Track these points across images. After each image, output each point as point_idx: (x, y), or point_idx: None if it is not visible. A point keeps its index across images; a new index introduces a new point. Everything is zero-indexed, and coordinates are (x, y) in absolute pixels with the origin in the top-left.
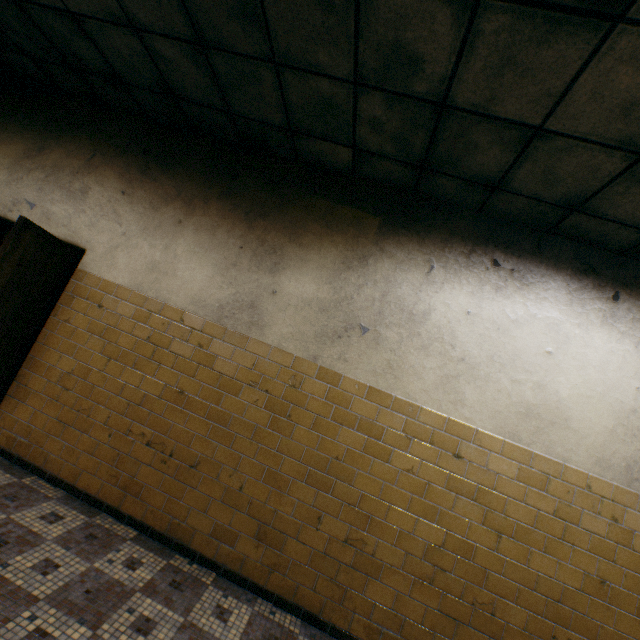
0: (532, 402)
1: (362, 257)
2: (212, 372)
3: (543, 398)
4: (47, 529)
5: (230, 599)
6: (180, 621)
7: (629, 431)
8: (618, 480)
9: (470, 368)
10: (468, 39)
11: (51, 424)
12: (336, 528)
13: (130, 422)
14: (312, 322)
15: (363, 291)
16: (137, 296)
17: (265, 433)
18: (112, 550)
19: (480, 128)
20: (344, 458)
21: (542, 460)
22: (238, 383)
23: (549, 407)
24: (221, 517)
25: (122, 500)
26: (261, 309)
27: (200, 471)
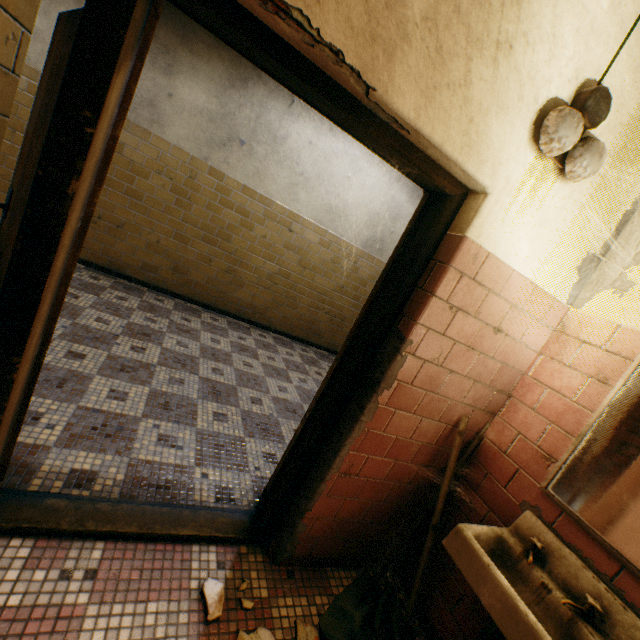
0: (334, 205)
1: (244, 79)
2: (123, 158)
3: (340, 203)
4: None
5: (161, 297)
6: (140, 300)
7: (373, 224)
8: (361, 246)
9: (306, 181)
10: None
11: None
12: (221, 265)
13: None
14: (204, 130)
15: (243, 111)
16: (25, 67)
17: (172, 209)
18: (77, 272)
19: None
20: (226, 228)
21: (331, 235)
22: (147, 170)
23: (341, 208)
24: (146, 259)
25: None
26: (160, 109)
27: (126, 230)
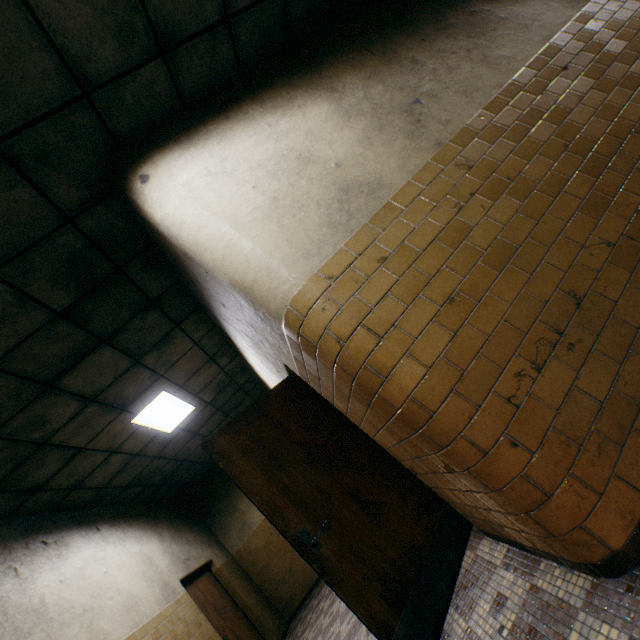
0: (125, 600)
1: None
2: None
3: (125, 594)
4: None
5: None
6: None
7: (151, 580)
8: (167, 602)
9: (93, 610)
10: (79, 413)
11: None
12: None
13: None
14: None
15: None
16: None
17: None
18: None
19: (56, 452)
20: None
21: (151, 622)
22: None
23: (130, 596)
24: None
25: None
26: None
27: None
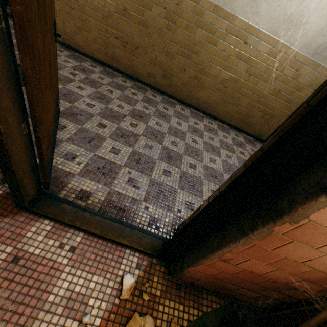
0: (292, 13)
1: None
2: None
3: (299, 10)
4: (94, 69)
5: (156, 94)
6: (143, 95)
7: None
8: (309, 54)
9: None
10: None
11: (73, 29)
12: (191, 74)
13: (106, 27)
14: None
15: None
16: None
17: (164, 32)
18: (116, 78)
19: None
20: (197, 45)
21: (281, 45)
22: (150, 3)
23: (299, 16)
24: (149, 69)
25: (112, 63)
26: None
27: (139, 51)
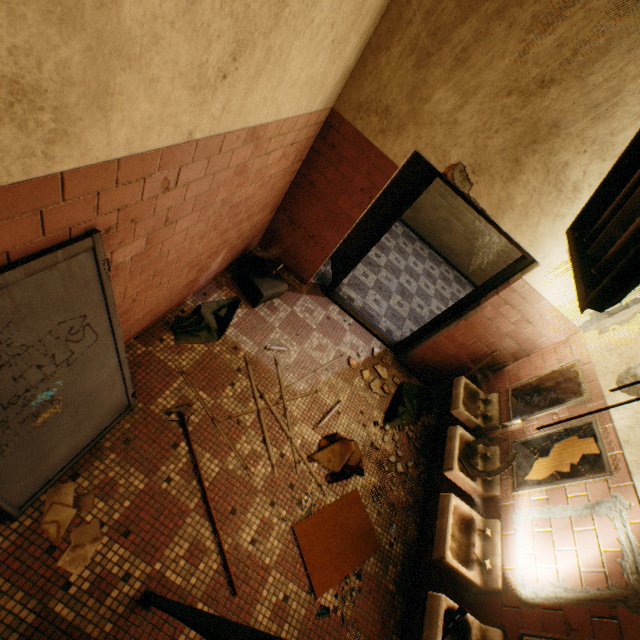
0: None
1: None
2: None
3: None
4: None
5: (397, 224)
6: None
7: None
8: None
9: None
10: None
11: None
12: (442, 214)
13: None
14: None
15: None
16: None
17: None
18: None
19: None
20: None
21: None
22: None
23: None
24: None
25: None
26: None
27: None
